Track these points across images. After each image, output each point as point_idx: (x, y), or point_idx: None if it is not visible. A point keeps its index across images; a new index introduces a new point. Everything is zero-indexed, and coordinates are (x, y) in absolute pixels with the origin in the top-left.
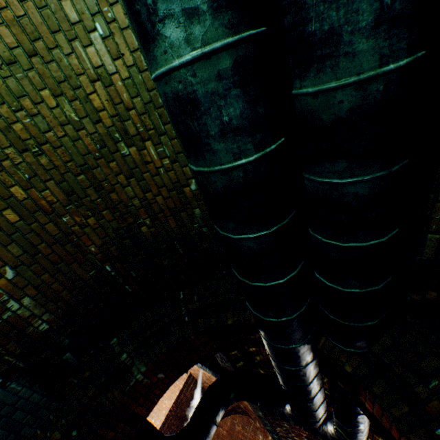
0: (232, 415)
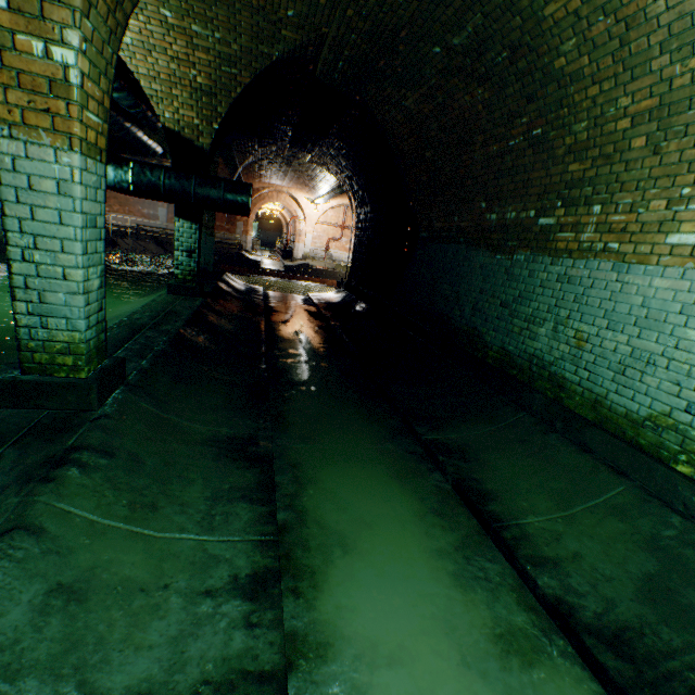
0: None
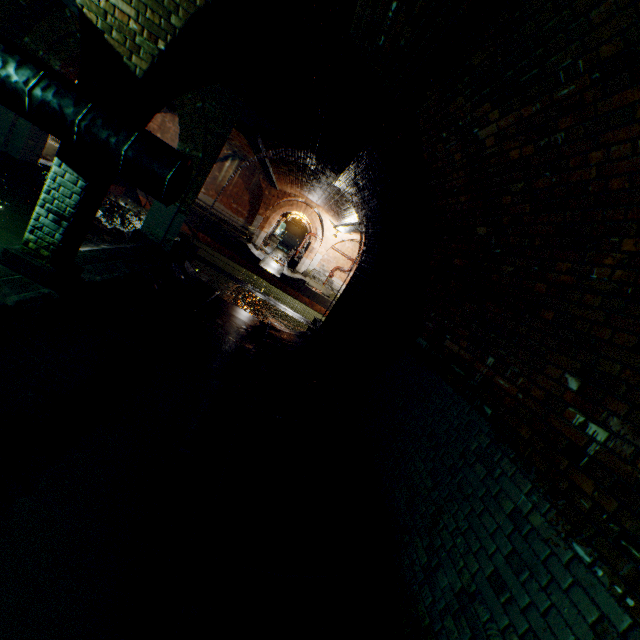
0: (163, 115)
